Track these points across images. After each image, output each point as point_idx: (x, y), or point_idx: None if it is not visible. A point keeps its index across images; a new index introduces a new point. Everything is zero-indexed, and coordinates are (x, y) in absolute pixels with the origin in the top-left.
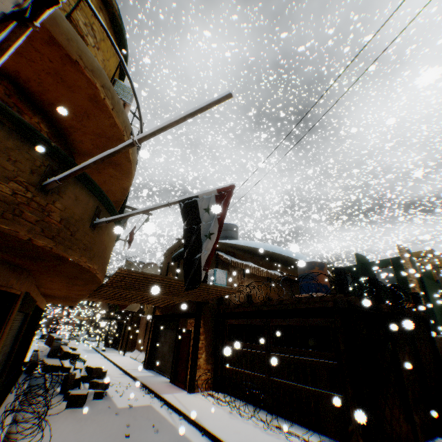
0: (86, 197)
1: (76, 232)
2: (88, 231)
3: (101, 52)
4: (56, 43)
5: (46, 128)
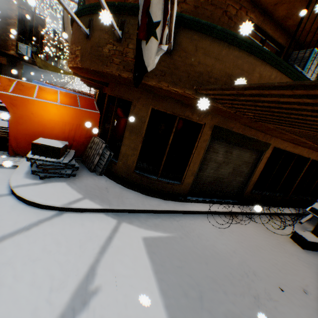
0: None
1: None
2: (164, 59)
3: None
4: None
5: None
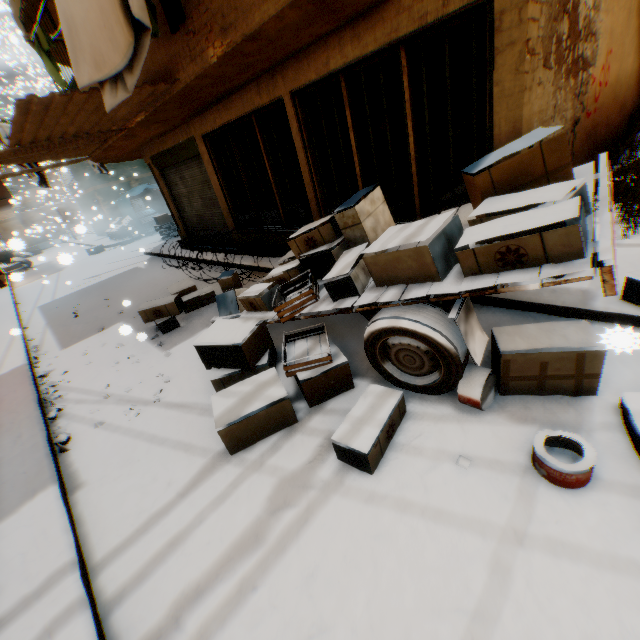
0: None
1: None
2: None
3: None
4: None
5: None
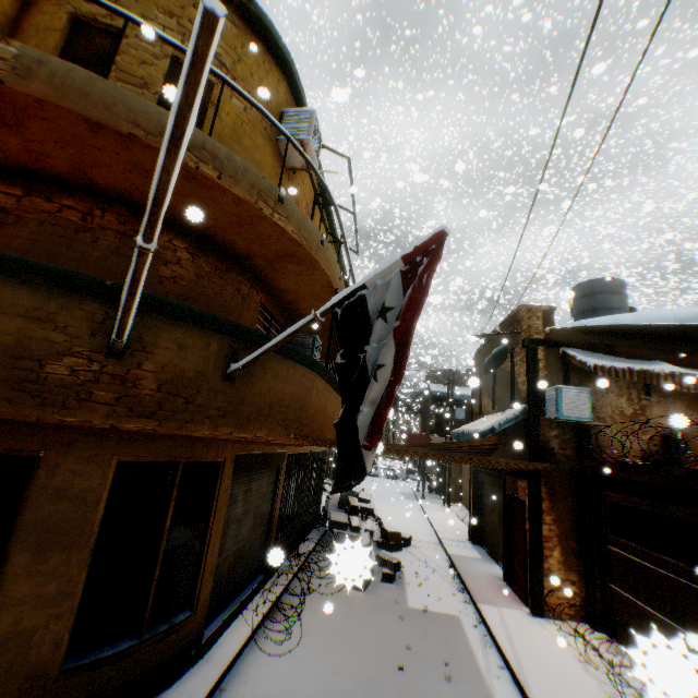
0: (200, 338)
1: (194, 396)
2: (221, 388)
3: (240, 82)
4: (97, 125)
5: (182, 244)
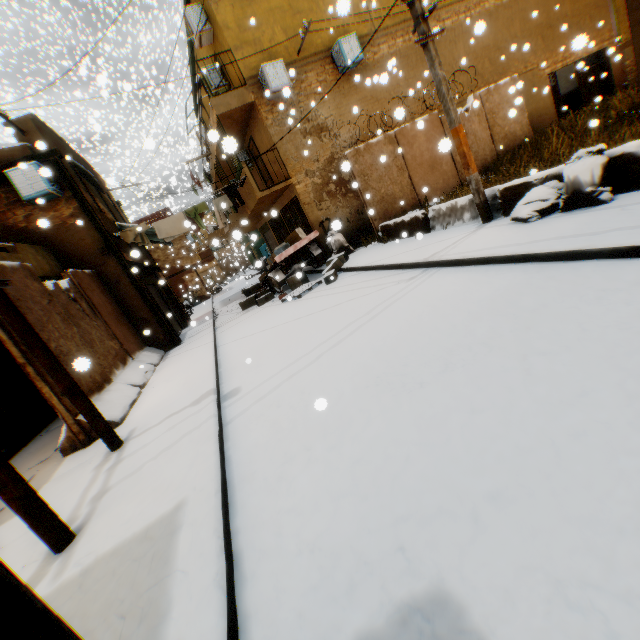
0: None
1: None
2: None
3: None
4: None
5: None
